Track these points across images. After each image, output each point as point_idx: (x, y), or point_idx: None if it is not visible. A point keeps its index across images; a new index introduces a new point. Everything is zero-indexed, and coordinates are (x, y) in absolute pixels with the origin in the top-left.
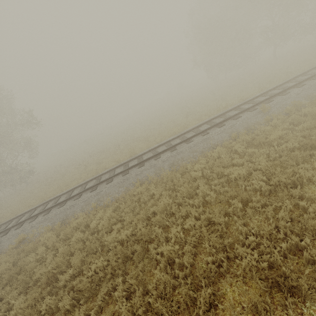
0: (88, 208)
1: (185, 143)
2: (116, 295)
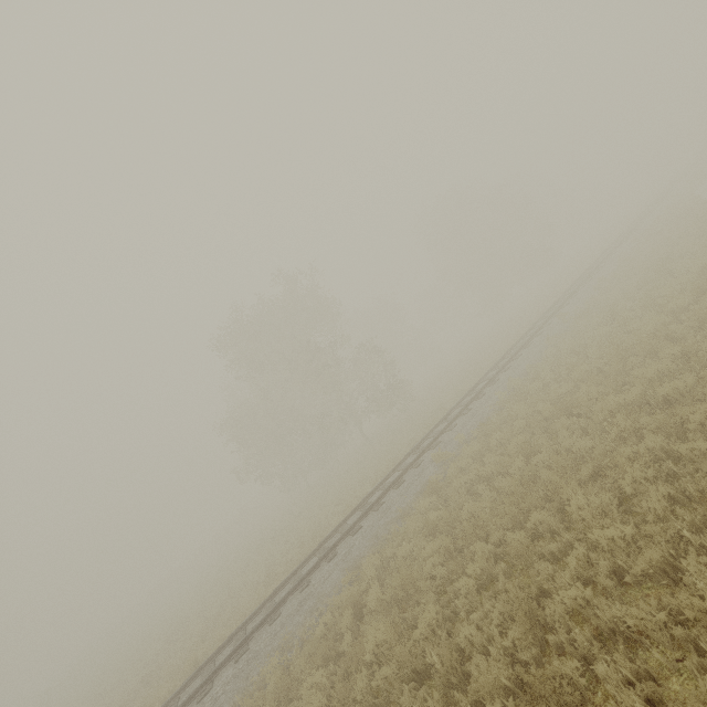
0: None
1: None
2: None
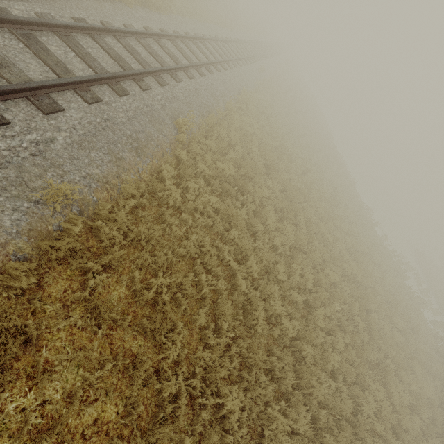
0: (220, 105)
1: (239, 64)
2: (294, 169)
